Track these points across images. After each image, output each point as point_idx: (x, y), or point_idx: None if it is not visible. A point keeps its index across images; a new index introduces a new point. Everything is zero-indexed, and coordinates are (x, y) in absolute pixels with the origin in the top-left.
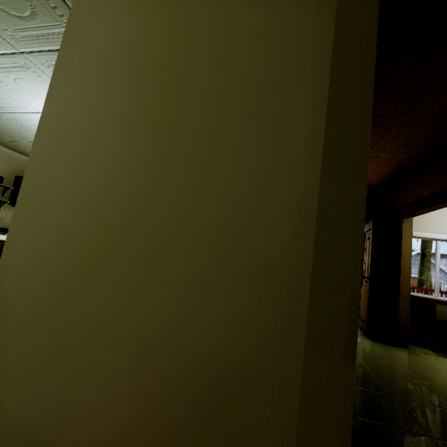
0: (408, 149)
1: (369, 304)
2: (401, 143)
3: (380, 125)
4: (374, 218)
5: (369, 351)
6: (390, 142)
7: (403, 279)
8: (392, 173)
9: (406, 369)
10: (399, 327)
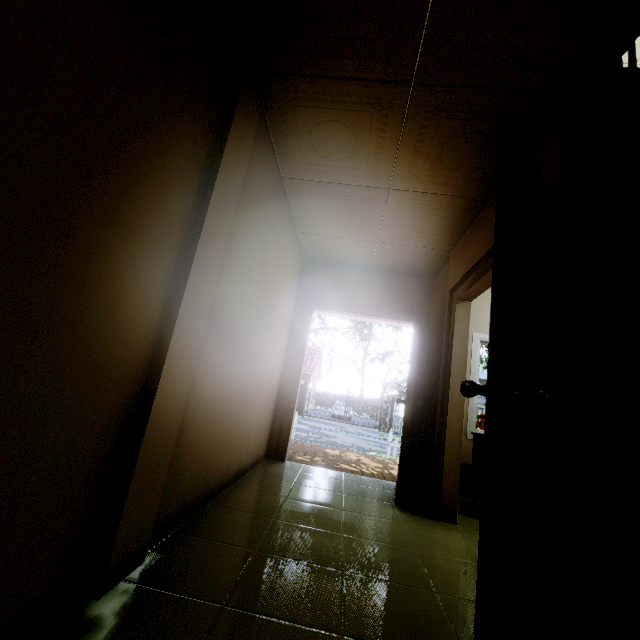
0: (447, 173)
1: (404, 447)
2: (434, 159)
3: (388, 110)
4: (417, 304)
5: (379, 531)
6: (416, 155)
7: (453, 402)
8: (440, 230)
9: (424, 566)
10: (443, 486)
